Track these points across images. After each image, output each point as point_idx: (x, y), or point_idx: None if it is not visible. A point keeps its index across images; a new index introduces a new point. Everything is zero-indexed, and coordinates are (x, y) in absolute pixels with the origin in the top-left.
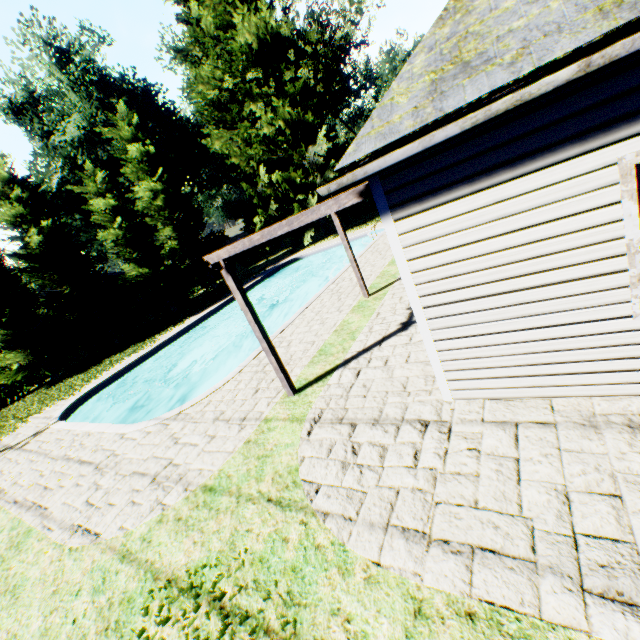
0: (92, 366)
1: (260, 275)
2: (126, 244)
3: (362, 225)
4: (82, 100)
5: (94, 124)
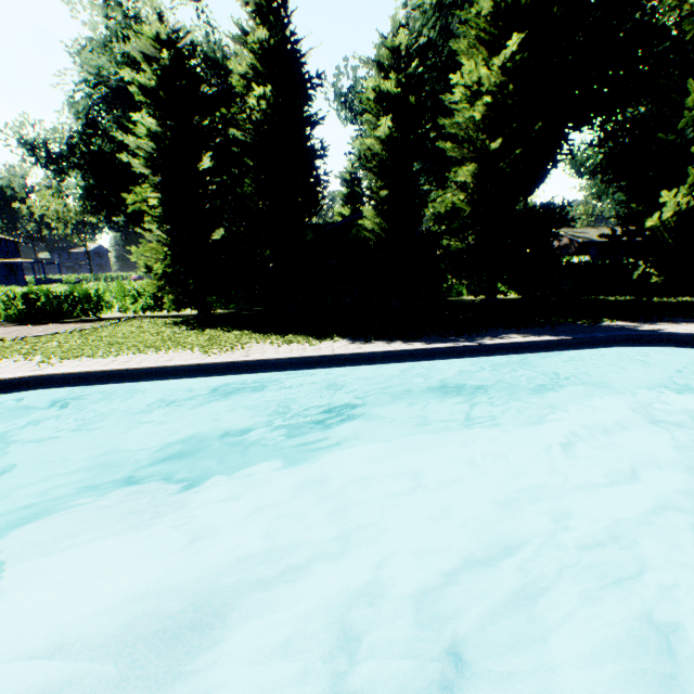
0: (207, 326)
1: (568, 329)
2: (378, 171)
3: None
4: None
5: None
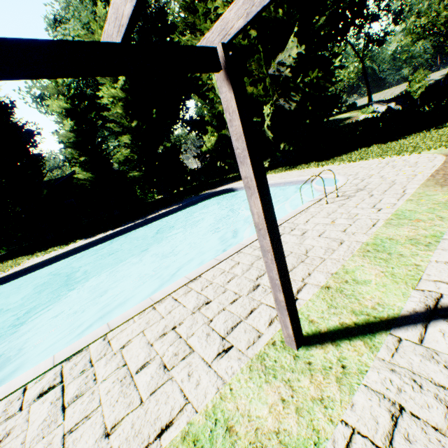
0: None
1: (186, 200)
2: (75, 147)
3: (322, 161)
4: (87, 10)
5: (93, 33)
